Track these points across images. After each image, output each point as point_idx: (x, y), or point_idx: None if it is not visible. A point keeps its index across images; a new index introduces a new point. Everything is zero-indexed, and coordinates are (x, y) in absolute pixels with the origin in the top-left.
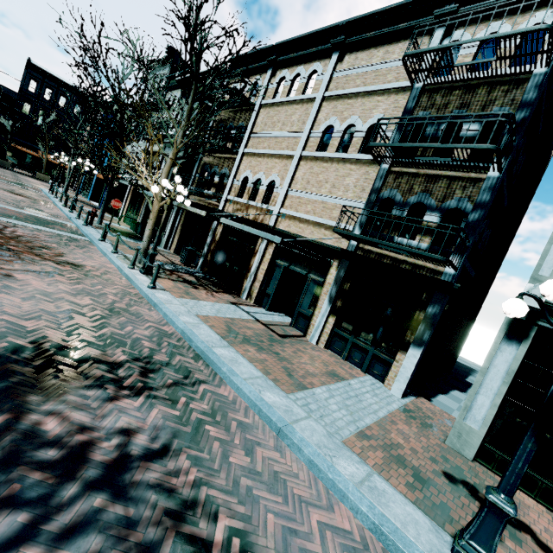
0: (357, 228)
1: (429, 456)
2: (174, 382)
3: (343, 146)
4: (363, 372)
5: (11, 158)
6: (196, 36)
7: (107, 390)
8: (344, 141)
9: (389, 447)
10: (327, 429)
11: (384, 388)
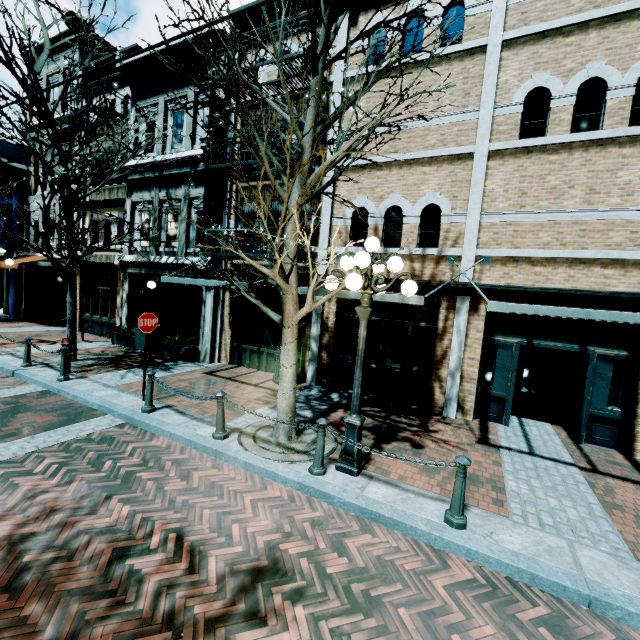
0: None
1: None
2: None
3: (577, 120)
4: None
5: None
6: None
7: None
8: (576, 111)
9: None
10: None
11: None
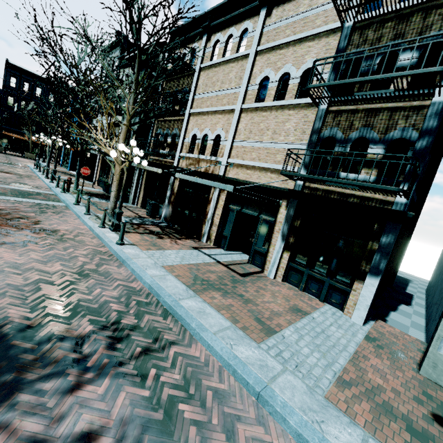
0: (301, 168)
1: (411, 395)
2: (142, 350)
3: (279, 94)
4: (321, 302)
5: (4, 143)
6: (133, 5)
7: (68, 377)
8: (280, 89)
9: (370, 392)
10: (306, 382)
11: (344, 316)
